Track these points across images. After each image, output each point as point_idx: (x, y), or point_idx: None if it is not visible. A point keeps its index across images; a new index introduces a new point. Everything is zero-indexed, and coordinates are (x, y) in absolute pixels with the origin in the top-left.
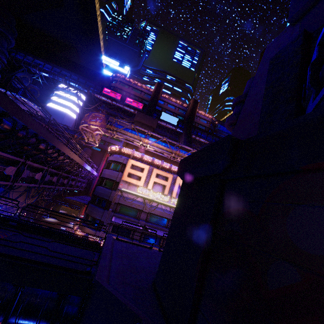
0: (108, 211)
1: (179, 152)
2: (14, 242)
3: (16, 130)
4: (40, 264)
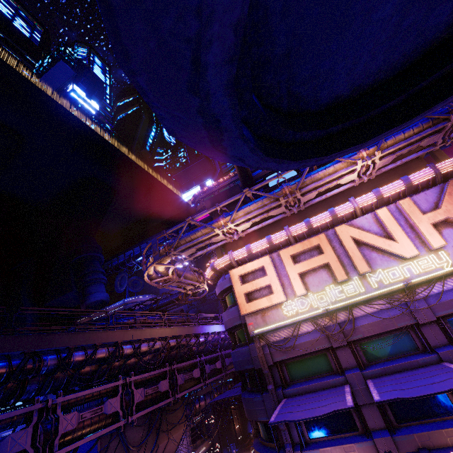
0: (268, 394)
1: (289, 186)
2: None
3: None
4: None
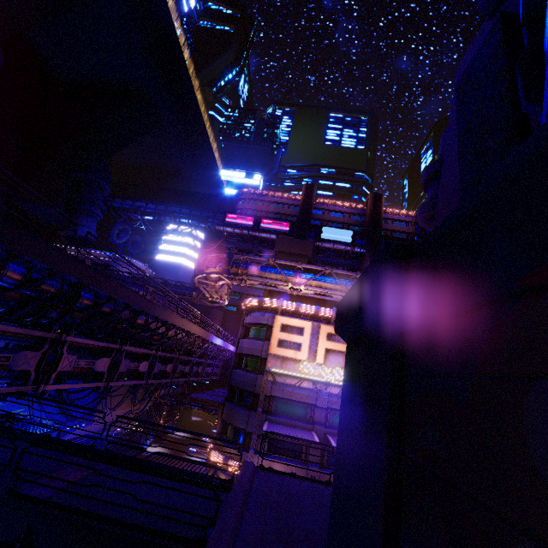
0: (255, 413)
1: None
2: (85, 485)
3: (100, 305)
4: (122, 525)
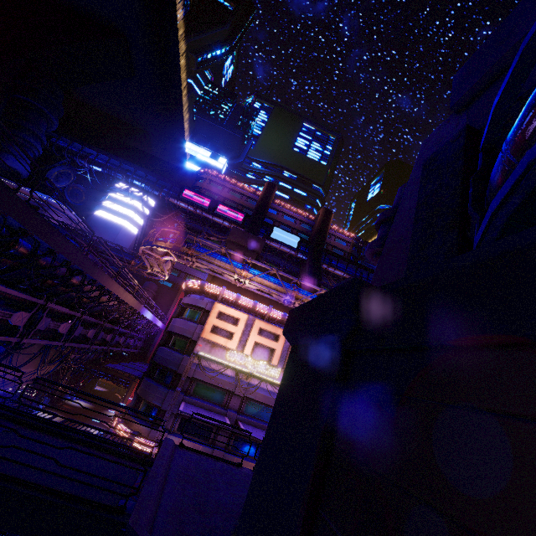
0: (174, 392)
1: (298, 293)
2: (2, 446)
3: (38, 256)
4: (39, 489)
